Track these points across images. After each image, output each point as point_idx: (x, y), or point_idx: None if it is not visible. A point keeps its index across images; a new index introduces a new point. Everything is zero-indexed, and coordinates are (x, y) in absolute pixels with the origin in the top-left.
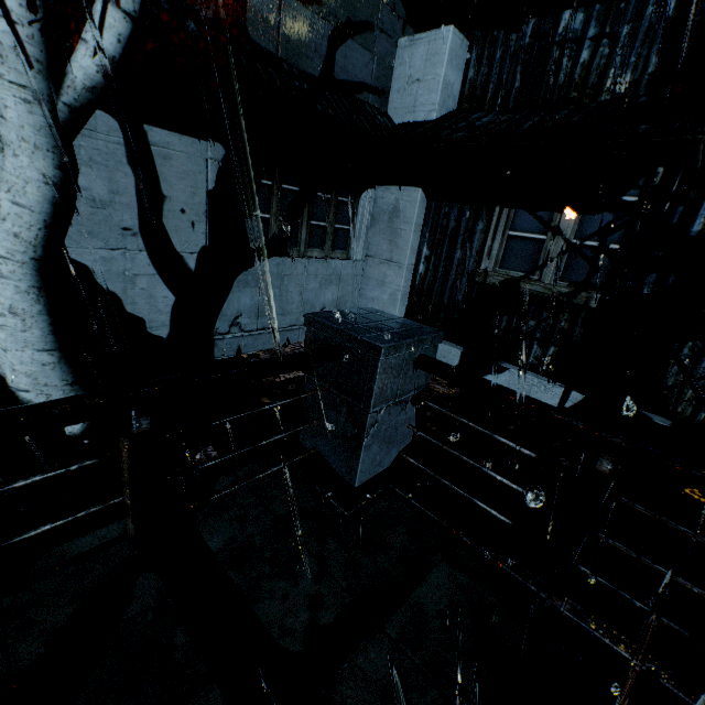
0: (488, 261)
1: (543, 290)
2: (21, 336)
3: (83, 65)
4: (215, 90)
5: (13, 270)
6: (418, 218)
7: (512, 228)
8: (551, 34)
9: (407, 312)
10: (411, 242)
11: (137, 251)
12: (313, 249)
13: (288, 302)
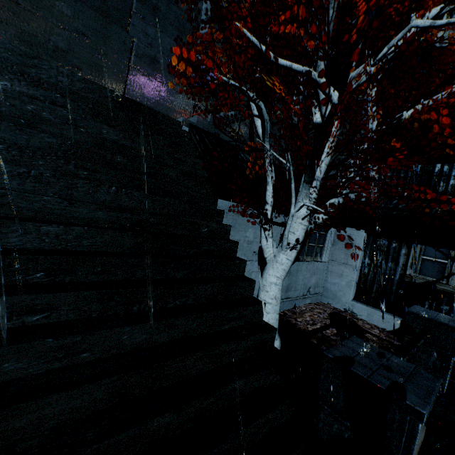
0: (411, 270)
1: (452, 289)
2: (274, 307)
3: (320, 218)
4: None
5: (279, 282)
6: (363, 244)
7: (424, 255)
8: (431, 171)
9: (356, 292)
10: (360, 256)
11: (255, 261)
12: (308, 256)
13: (297, 284)
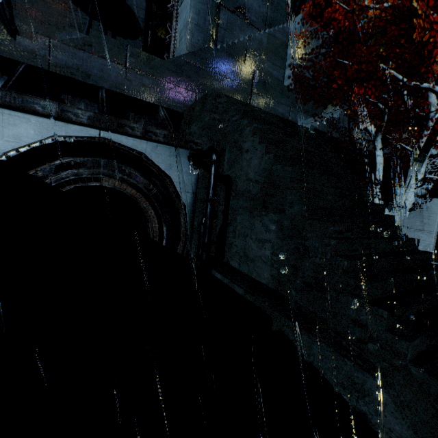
0: None
1: None
2: None
3: (427, 187)
4: (388, 176)
5: None
6: None
7: None
8: None
9: (434, 254)
10: (437, 222)
11: None
12: None
13: None
